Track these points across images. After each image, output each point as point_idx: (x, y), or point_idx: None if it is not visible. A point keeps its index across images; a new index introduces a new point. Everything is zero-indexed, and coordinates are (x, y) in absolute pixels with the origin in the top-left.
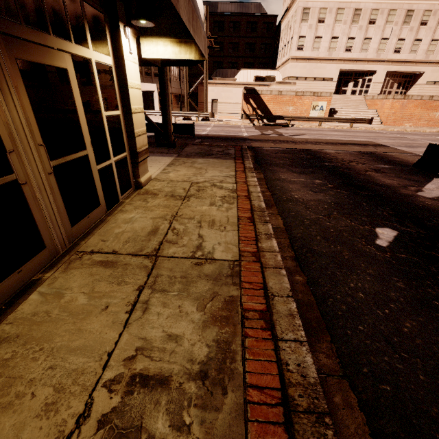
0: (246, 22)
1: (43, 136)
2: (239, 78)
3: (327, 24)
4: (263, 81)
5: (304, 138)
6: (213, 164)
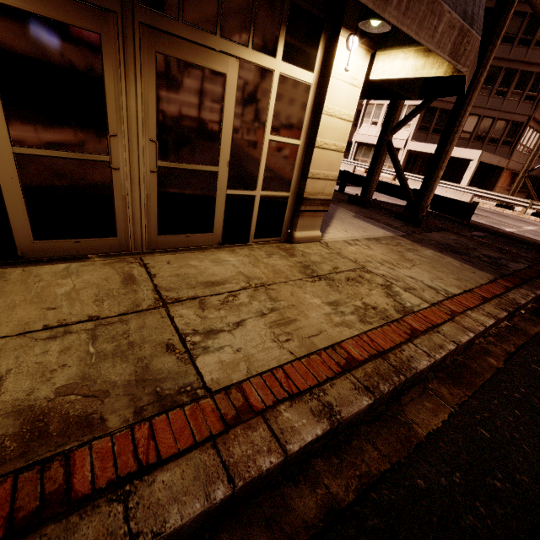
0: None
1: (160, 133)
2: None
3: None
4: None
5: None
6: (442, 264)
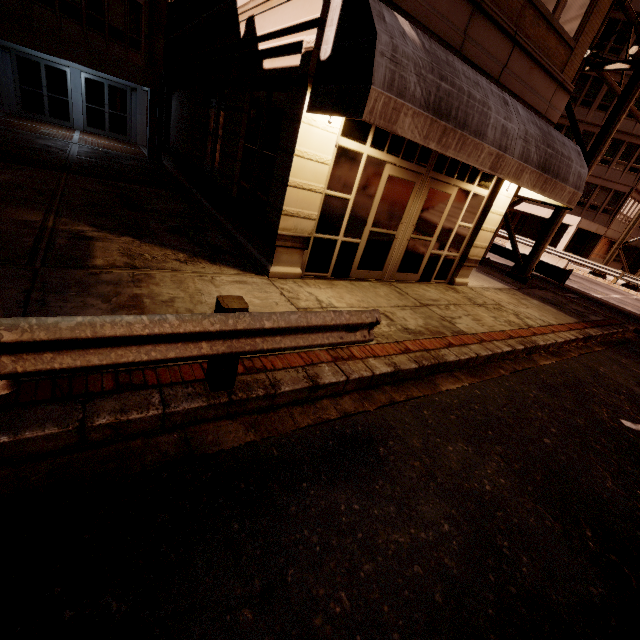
0: None
1: (417, 222)
2: None
3: None
4: None
5: None
6: (545, 310)
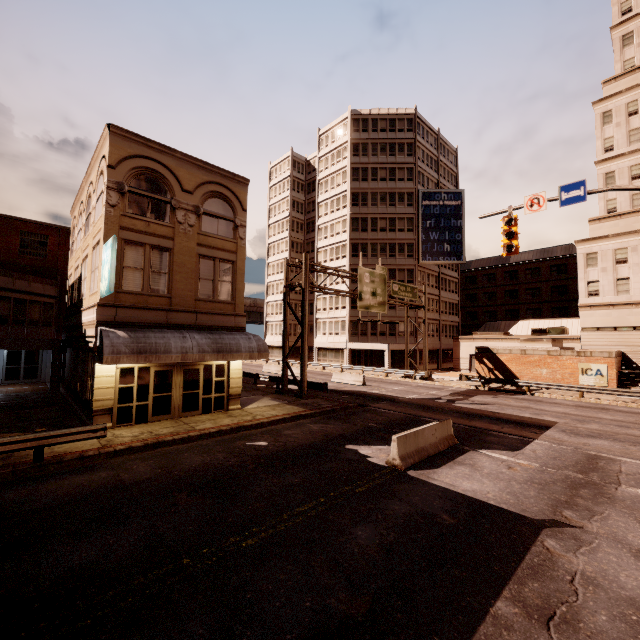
0: (549, 266)
1: (184, 385)
2: (515, 330)
3: (633, 263)
4: (544, 334)
5: (462, 407)
6: (288, 409)
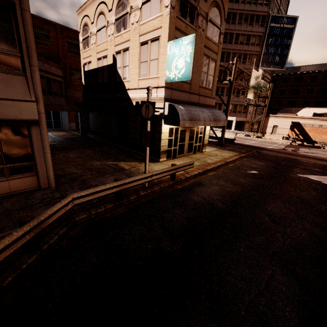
0: (323, 76)
1: (189, 138)
2: (300, 113)
3: None
4: (320, 116)
5: (307, 155)
6: (229, 152)
